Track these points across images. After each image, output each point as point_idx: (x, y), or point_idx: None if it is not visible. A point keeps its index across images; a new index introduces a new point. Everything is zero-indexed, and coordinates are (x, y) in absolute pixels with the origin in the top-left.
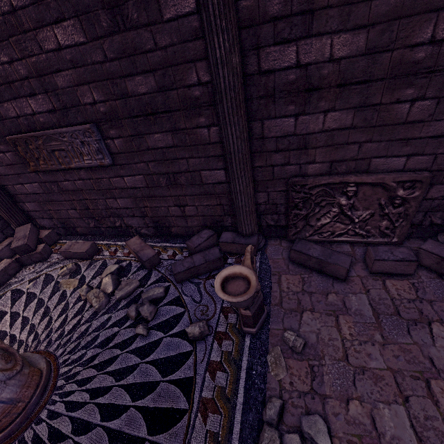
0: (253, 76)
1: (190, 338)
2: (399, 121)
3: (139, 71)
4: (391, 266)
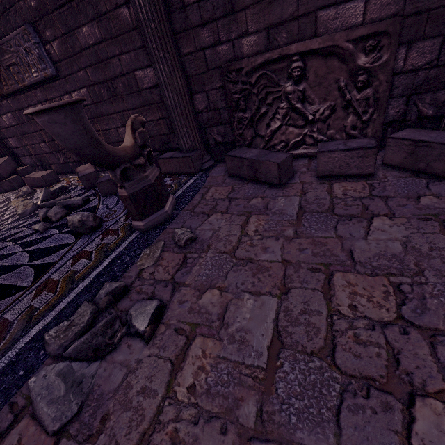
0: None
1: (70, 226)
2: None
3: None
4: (341, 161)
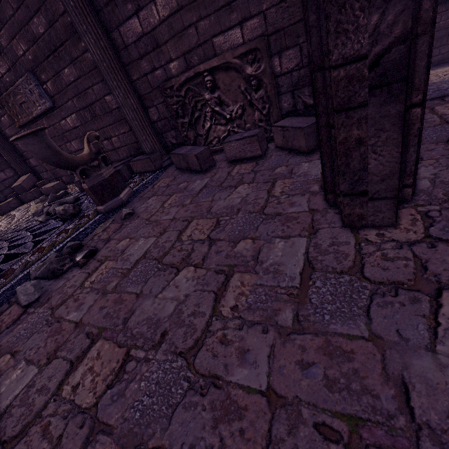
0: None
1: (57, 214)
2: None
3: (33, 13)
4: (239, 148)
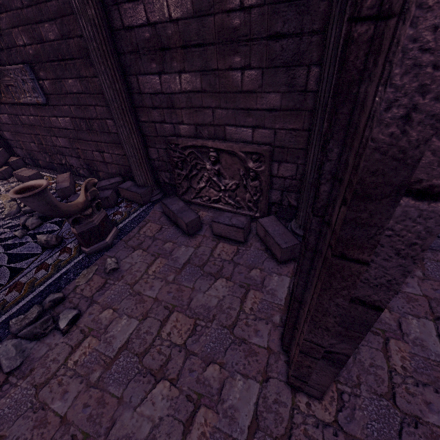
0: (121, 31)
1: (38, 243)
2: (237, 90)
3: (46, 19)
4: (225, 230)
